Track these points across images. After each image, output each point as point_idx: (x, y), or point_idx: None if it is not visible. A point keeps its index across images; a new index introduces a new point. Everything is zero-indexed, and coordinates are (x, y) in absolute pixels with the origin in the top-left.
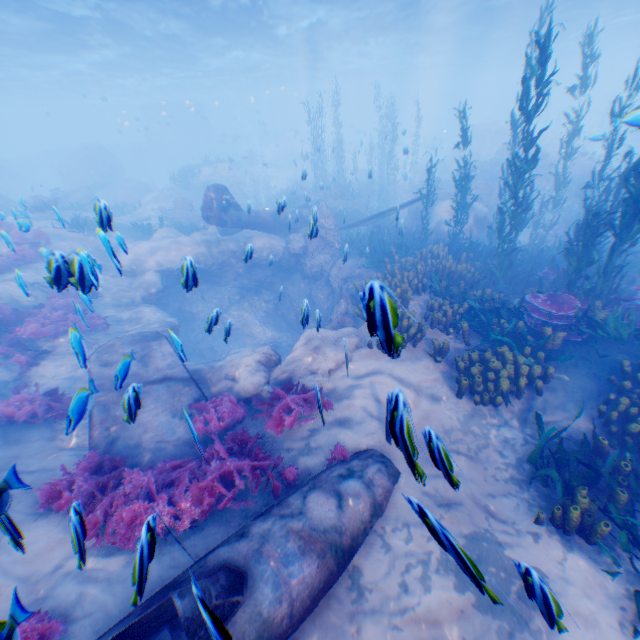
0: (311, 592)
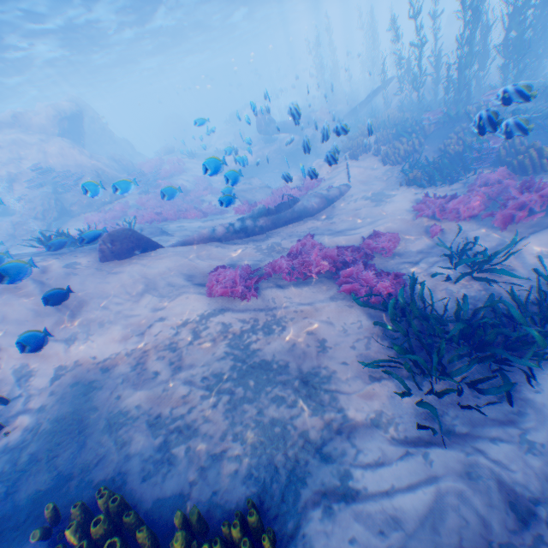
0: (318, 207)
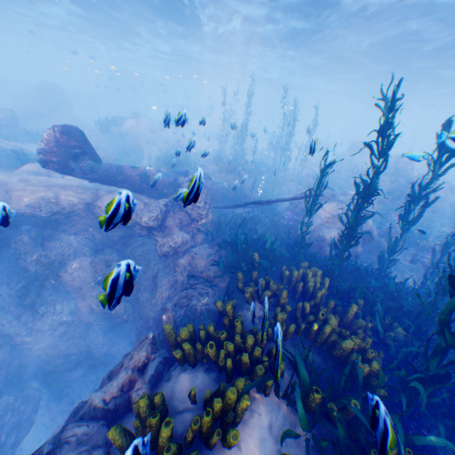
0: None
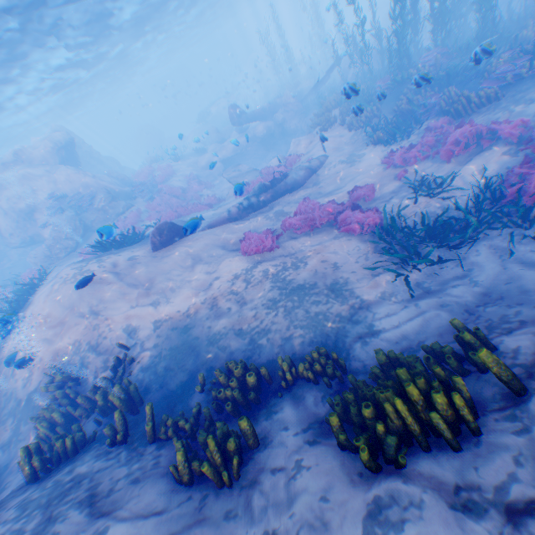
0: (305, 178)
